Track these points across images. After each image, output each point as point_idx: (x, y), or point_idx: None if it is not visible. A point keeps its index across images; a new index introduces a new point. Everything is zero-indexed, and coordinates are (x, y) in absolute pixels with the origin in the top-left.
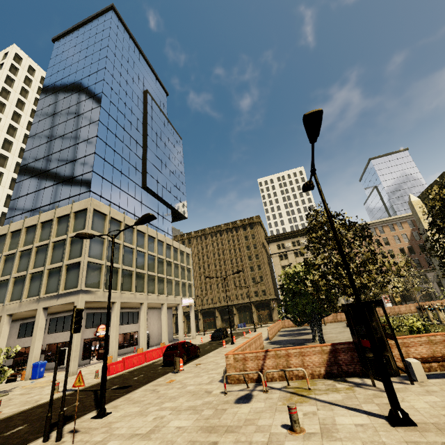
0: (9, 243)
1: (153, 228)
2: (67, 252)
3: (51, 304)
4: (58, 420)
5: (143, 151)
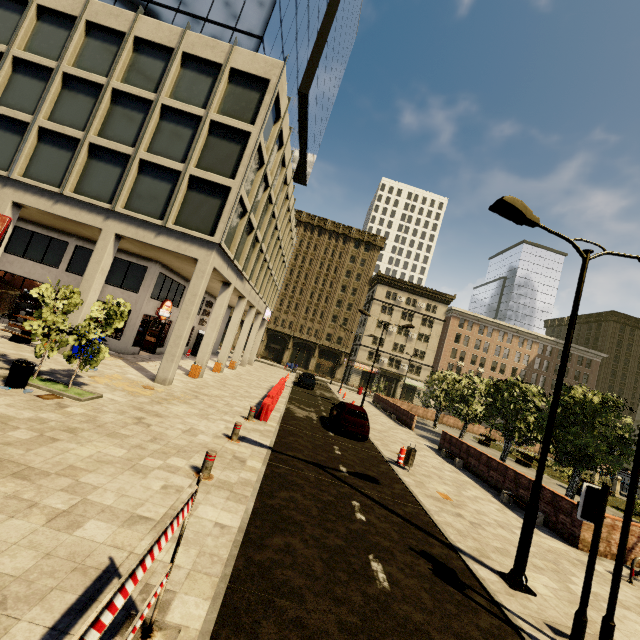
0: (29, 32)
1: None
2: (199, 150)
3: (139, 236)
4: (607, 635)
5: (326, 16)
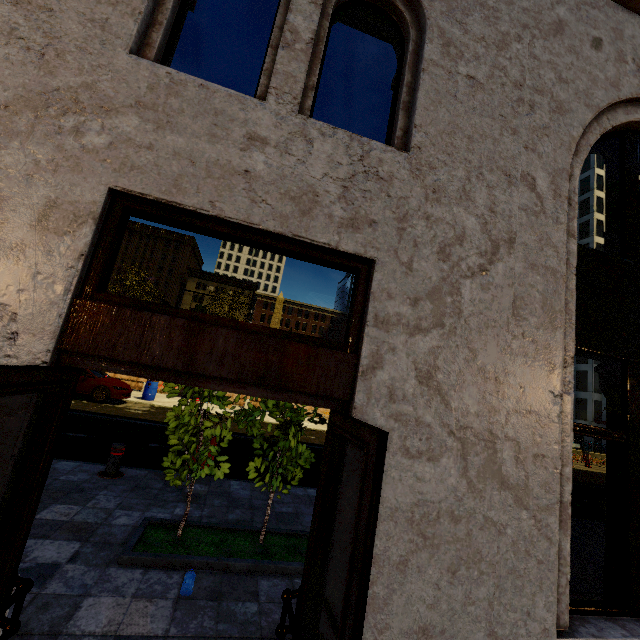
0: None
1: None
2: None
3: None
4: None
5: None
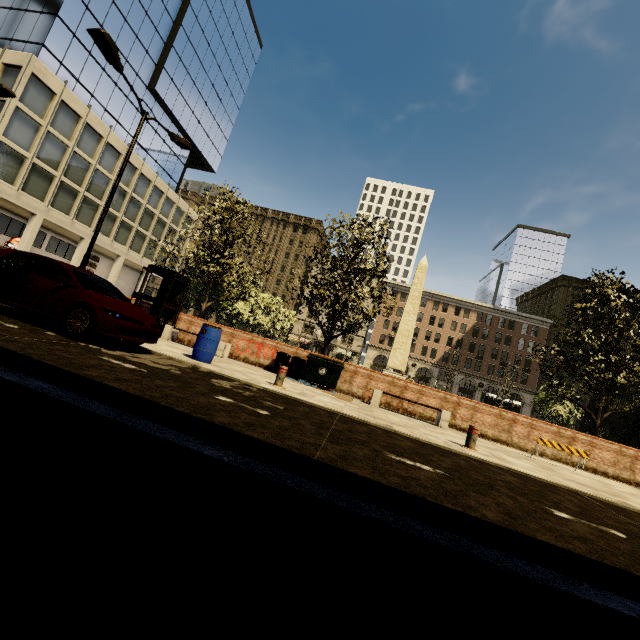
0: None
1: (146, 156)
2: None
3: None
4: None
5: (172, 30)
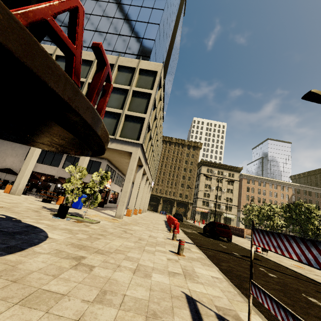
0: None
1: None
2: (128, 103)
3: None
4: None
5: (169, 50)
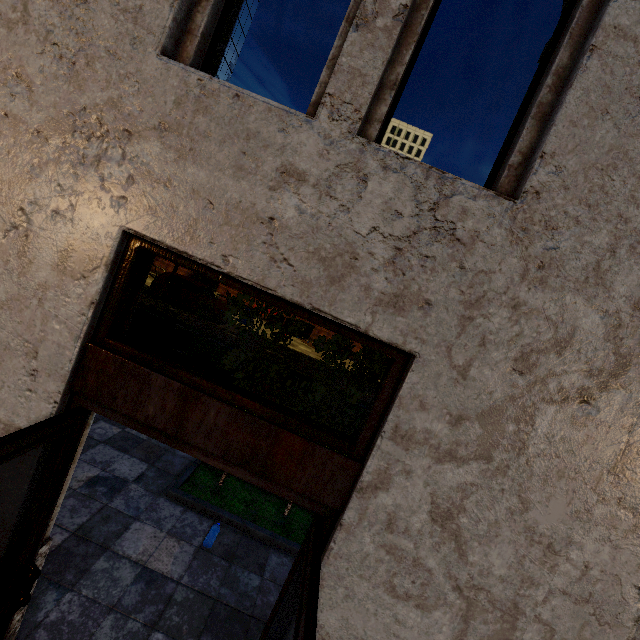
0: None
1: None
2: None
3: None
4: None
5: None
